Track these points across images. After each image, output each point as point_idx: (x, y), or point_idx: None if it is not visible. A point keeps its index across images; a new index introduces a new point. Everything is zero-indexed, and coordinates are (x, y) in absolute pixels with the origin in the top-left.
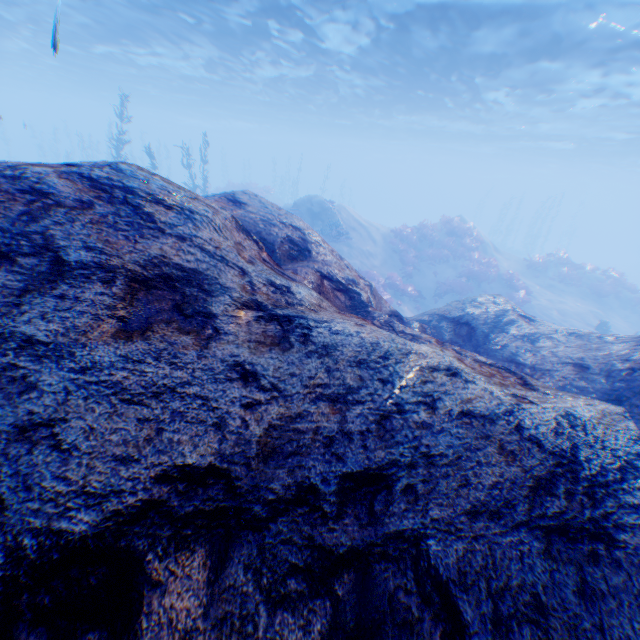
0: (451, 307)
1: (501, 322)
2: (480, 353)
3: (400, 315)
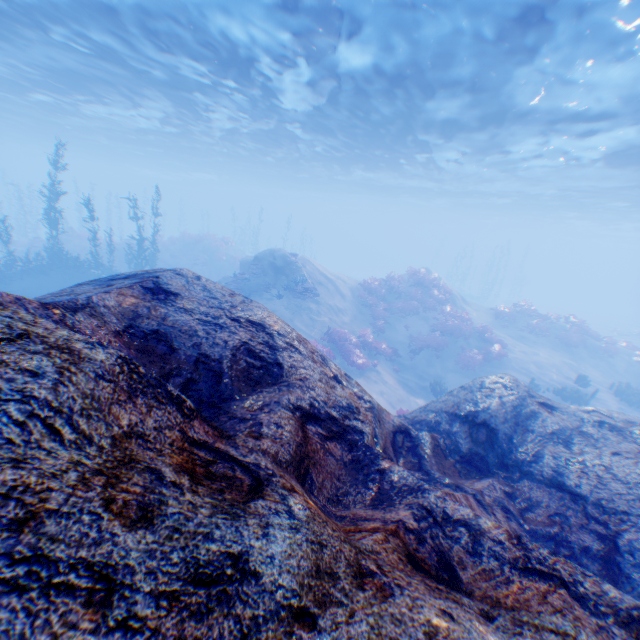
0: (460, 399)
1: (524, 417)
2: (512, 470)
3: (406, 427)
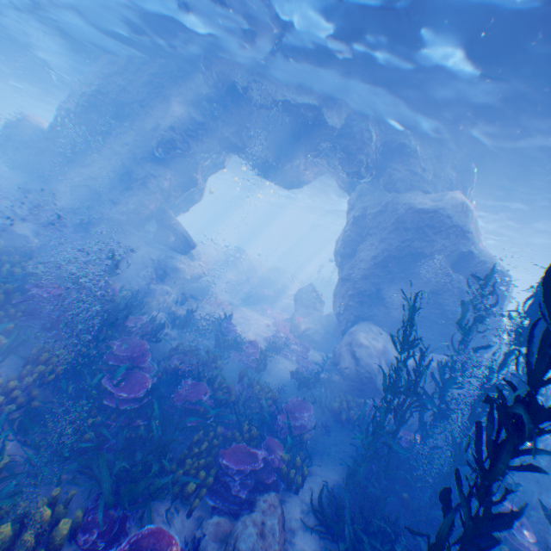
0: None
1: None
2: None
3: None
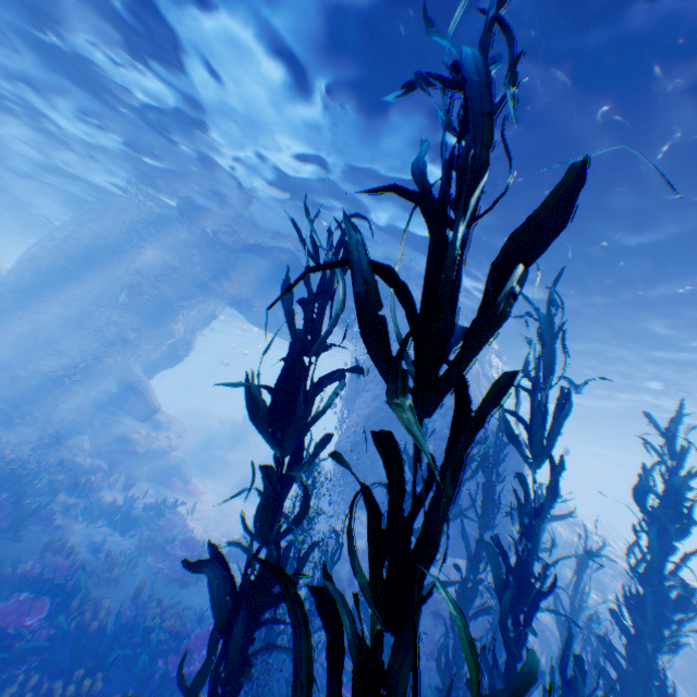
0: None
1: None
2: None
3: None
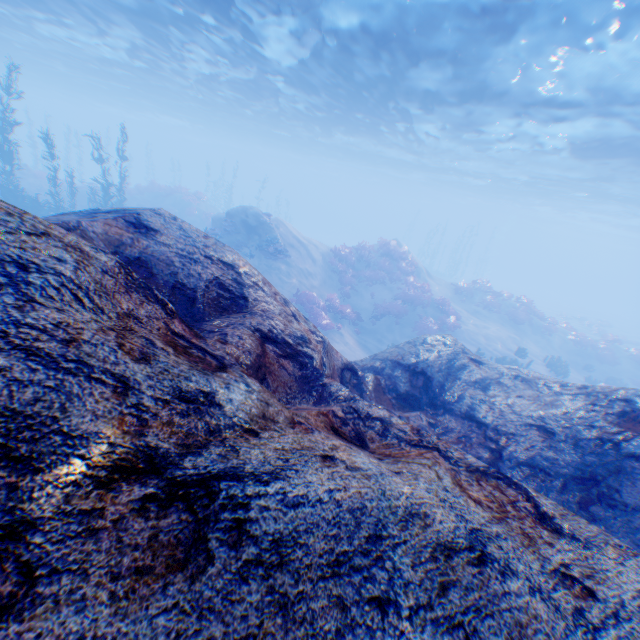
0: (404, 351)
1: (455, 368)
2: (437, 407)
3: (354, 367)
